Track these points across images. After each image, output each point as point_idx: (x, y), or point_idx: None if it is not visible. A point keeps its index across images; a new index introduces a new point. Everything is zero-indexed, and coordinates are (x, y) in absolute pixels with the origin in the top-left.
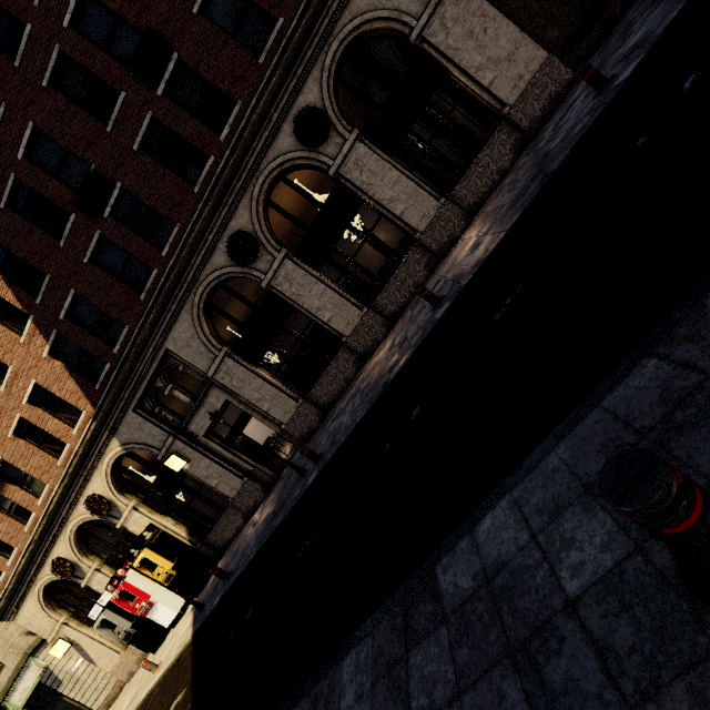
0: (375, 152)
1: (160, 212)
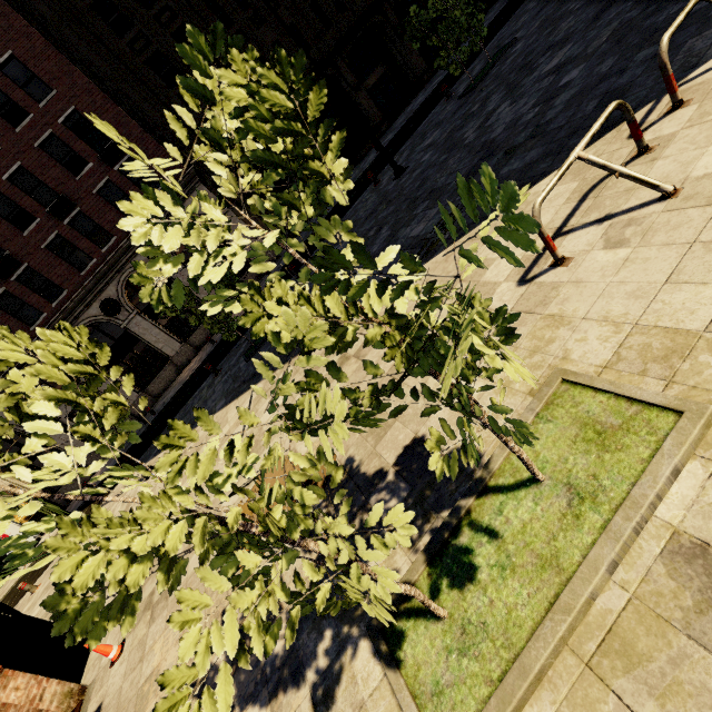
0: None
1: (55, 282)
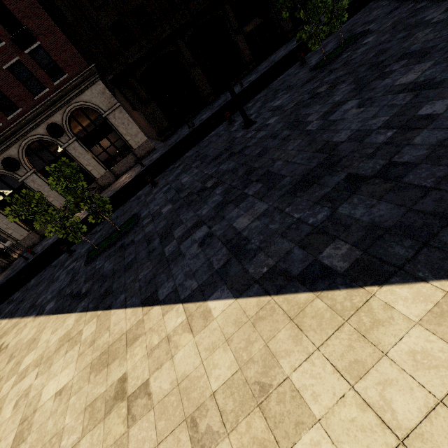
0: (83, 146)
1: None
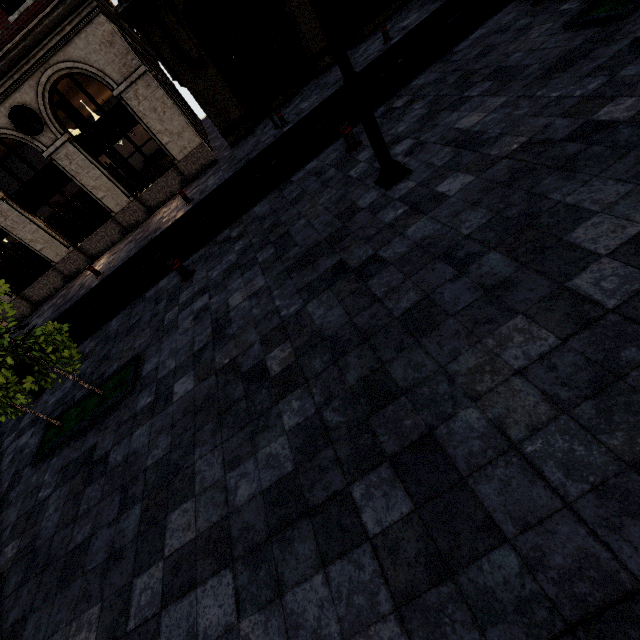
0: (83, 153)
1: None
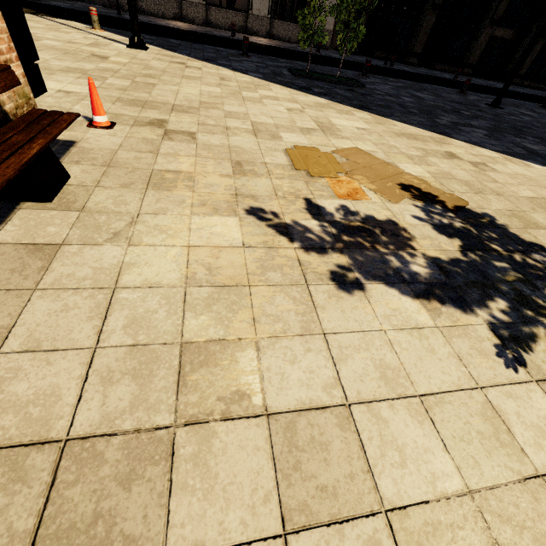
0: None
1: None
